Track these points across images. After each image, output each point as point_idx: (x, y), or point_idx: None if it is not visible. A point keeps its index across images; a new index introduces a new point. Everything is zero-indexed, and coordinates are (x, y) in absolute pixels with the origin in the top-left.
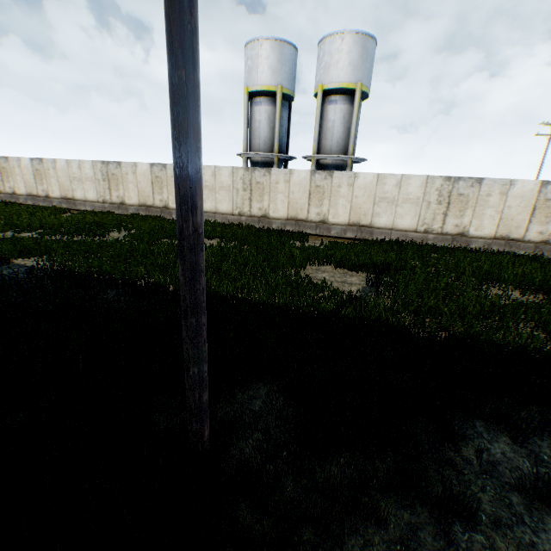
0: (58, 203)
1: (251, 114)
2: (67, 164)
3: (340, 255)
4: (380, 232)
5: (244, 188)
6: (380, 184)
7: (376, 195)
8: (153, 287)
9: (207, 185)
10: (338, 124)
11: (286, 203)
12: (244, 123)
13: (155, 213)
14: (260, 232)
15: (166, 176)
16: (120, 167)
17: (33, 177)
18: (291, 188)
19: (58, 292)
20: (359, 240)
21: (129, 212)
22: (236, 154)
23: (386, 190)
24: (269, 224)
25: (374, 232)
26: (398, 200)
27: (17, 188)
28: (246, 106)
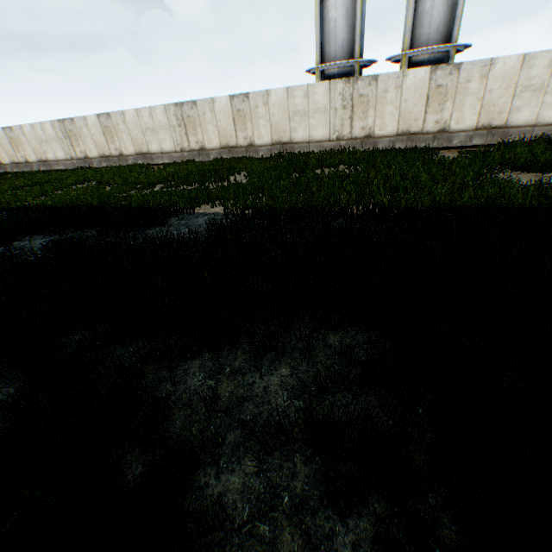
0: (133, 161)
1: (323, 13)
2: (136, 114)
3: (521, 157)
4: (516, 131)
5: (343, 106)
6: (525, 69)
7: (517, 84)
8: (391, 209)
9: (299, 110)
10: (439, 3)
11: (396, 116)
12: (317, 27)
13: (239, 154)
14: (379, 153)
15: (249, 108)
16: (196, 107)
17: (102, 136)
18: (403, 96)
19: (301, 226)
20: (499, 144)
21: (210, 157)
22: (306, 71)
23: (533, 75)
24: (374, 145)
25: (508, 134)
26: (547, 86)
27: (88, 151)
28: (318, 2)
